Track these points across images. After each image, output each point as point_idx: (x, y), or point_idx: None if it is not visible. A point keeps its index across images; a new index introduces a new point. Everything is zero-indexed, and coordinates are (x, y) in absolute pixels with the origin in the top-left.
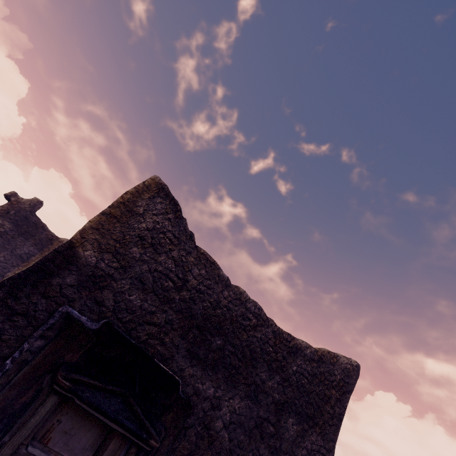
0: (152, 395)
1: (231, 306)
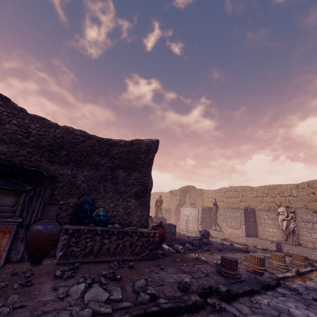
0: (30, 179)
1: (65, 136)
